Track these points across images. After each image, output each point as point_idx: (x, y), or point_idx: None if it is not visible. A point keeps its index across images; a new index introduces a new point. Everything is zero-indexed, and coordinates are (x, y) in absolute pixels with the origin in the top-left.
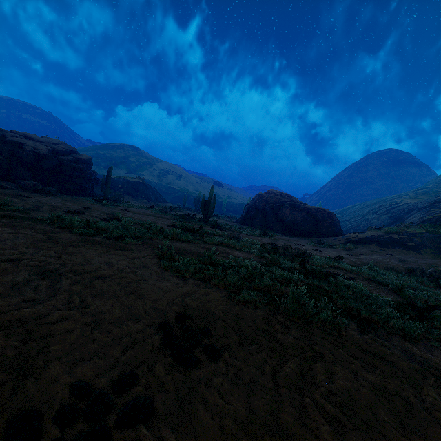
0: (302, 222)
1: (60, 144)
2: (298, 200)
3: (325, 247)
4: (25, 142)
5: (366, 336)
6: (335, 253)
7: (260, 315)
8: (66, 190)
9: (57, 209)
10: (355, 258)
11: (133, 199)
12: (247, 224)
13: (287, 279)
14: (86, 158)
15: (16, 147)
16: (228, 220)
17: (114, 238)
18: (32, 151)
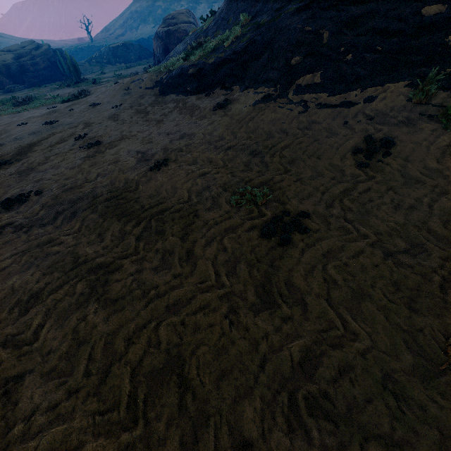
0: (159, 52)
1: (27, 46)
2: (179, 20)
3: None
4: (0, 59)
5: None
6: None
7: None
8: (34, 84)
9: None
10: None
11: (111, 68)
12: None
13: None
14: (40, 52)
15: None
16: None
17: None
18: (2, 65)
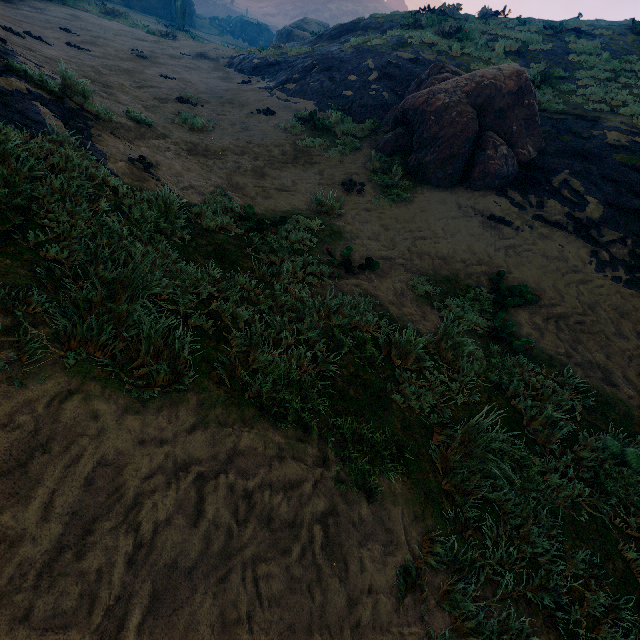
0: None
1: None
2: (311, 29)
3: None
4: None
5: None
6: None
7: None
8: (135, 6)
9: None
10: None
11: (231, 40)
12: None
13: None
14: None
15: None
16: None
17: None
18: None
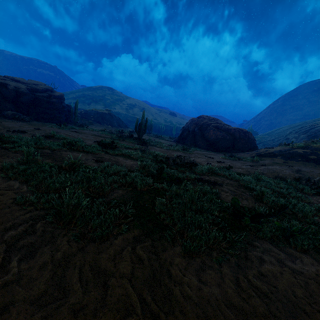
0: (222, 140)
1: (40, 84)
2: (222, 123)
3: (234, 159)
4: (9, 83)
5: (129, 247)
6: (238, 164)
7: (20, 218)
8: (41, 118)
9: (6, 129)
10: (254, 168)
11: (100, 125)
12: (181, 142)
13: (134, 183)
14: (58, 95)
15: (3, 87)
16: (168, 140)
17: (10, 148)
18: (13, 90)
